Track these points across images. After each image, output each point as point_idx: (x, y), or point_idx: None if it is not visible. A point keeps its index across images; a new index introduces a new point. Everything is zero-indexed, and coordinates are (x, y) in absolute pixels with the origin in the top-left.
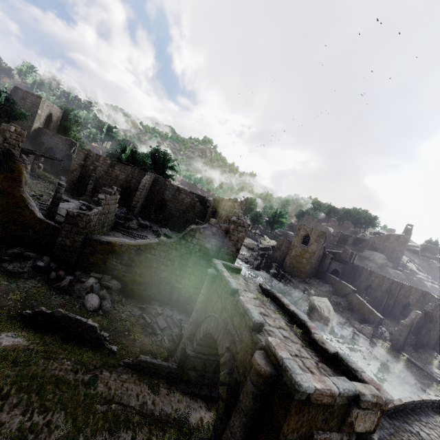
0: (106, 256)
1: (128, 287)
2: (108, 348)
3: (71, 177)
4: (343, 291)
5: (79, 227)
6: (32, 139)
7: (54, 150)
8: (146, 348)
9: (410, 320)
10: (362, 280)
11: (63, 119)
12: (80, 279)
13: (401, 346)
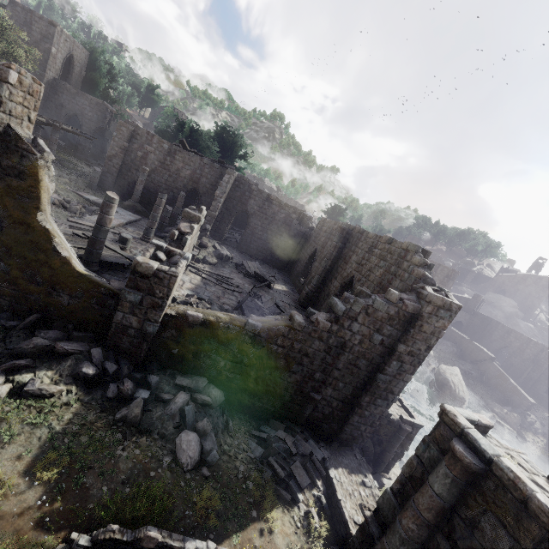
0: (200, 346)
1: (235, 397)
2: None
3: (109, 167)
4: (474, 356)
5: (155, 297)
6: (45, 98)
7: (79, 120)
8: (292, 547)
9: None
10: (494, 339)
11: (90, 68)
12: (160, 395)
13: None
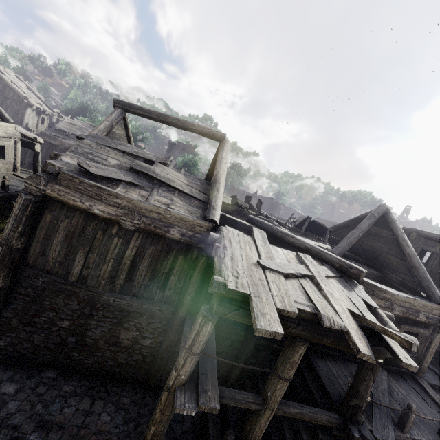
0: None
1: None
2: None
3: None
4: None
5: None
6: None
7: None
8: None
9: None
10: None
11: None
12: None
13: None
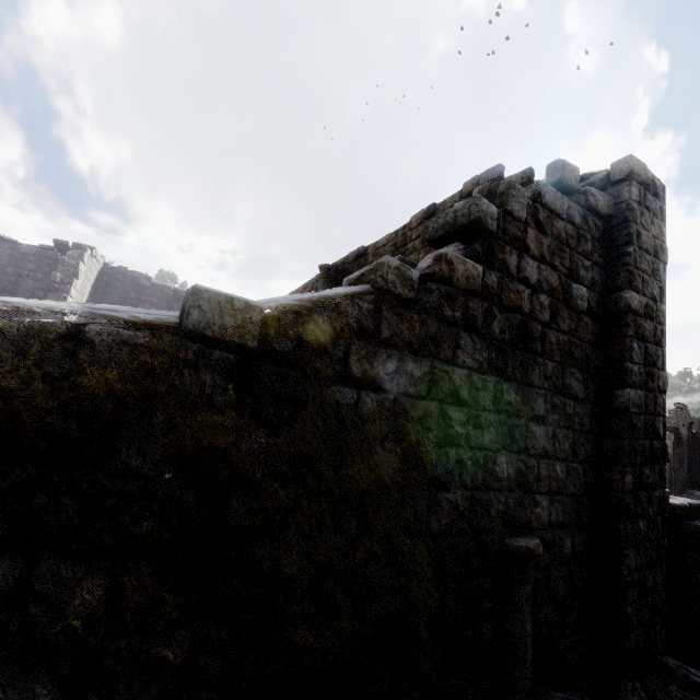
0: None
1: None
2: None
3: None
4: None
5: None
6: None
7: None
8: None
9: None
10: None
11: None
12: None
13: None
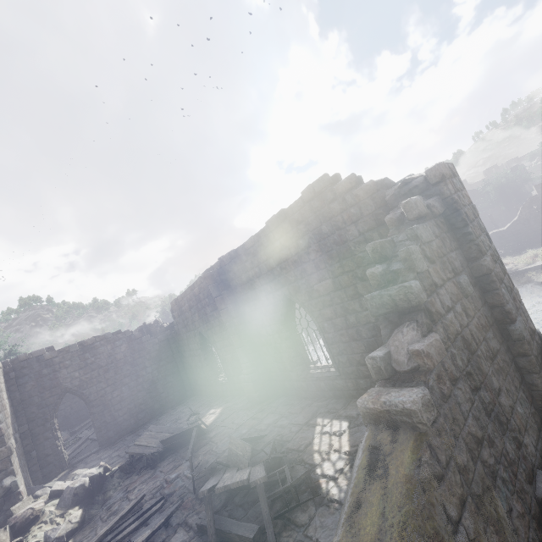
0: None
1: None
2: None
3: None
4: None
5: None
6: None
7: None
8: None
9: None
10: None
11: None
12: None
13: None
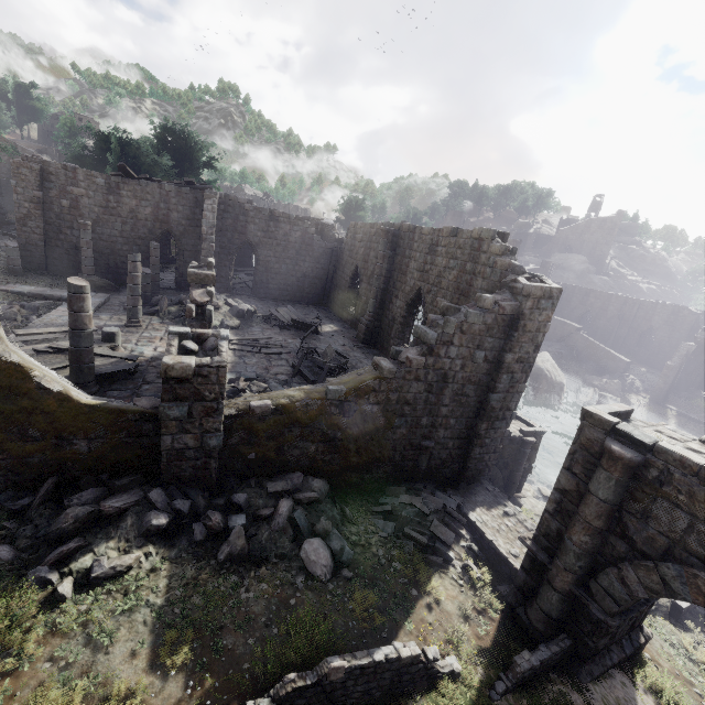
0: (280, 439)
1: (339, 480)
2: (447, 671)
3: (27, 236)
4: (559, 333)
5: (206, 401)
6: None
7: None
8: (464, 607)
9: (680, 358)
10: (574, 307)
11: None
12: (258, 514)
13: (664, 397)
